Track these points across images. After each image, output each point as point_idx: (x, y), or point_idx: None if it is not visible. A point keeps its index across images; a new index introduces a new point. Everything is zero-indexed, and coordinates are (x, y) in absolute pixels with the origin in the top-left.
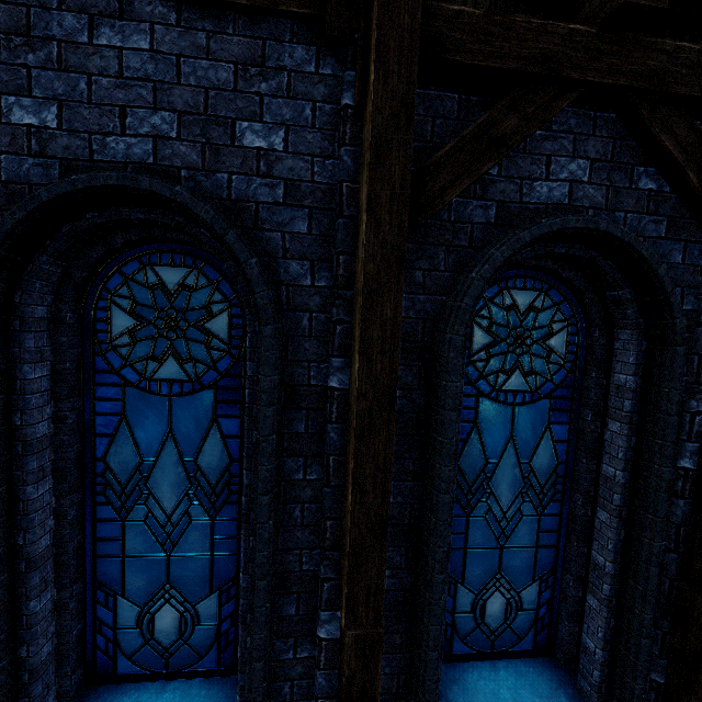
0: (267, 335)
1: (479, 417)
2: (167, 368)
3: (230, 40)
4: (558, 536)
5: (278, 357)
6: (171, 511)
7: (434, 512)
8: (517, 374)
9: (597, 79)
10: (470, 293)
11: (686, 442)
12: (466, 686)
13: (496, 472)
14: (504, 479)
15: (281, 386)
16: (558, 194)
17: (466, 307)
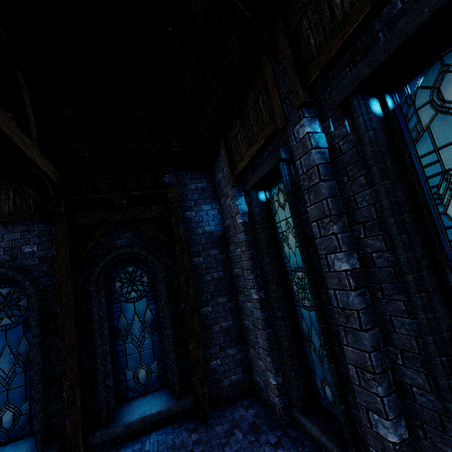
0: (32, 301)
1: (122, 309)
2: (4, 321)
3: (19, 227)
4: (160, 342)
5: (37, 307)
6: (8, 372)
7: (95, 340)
8: (133, 292)
9: (118, 220)
10: (94, 276)
11: (180, 299)
12: (131, 406)
13: (132, 325)
14: (136, 327)
15: (41, 315)
16: (124, 242)
17: (94, 280)
